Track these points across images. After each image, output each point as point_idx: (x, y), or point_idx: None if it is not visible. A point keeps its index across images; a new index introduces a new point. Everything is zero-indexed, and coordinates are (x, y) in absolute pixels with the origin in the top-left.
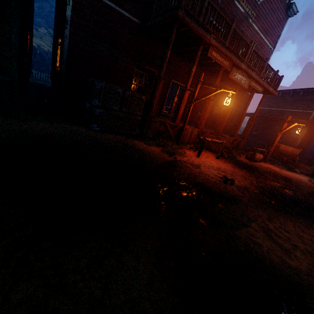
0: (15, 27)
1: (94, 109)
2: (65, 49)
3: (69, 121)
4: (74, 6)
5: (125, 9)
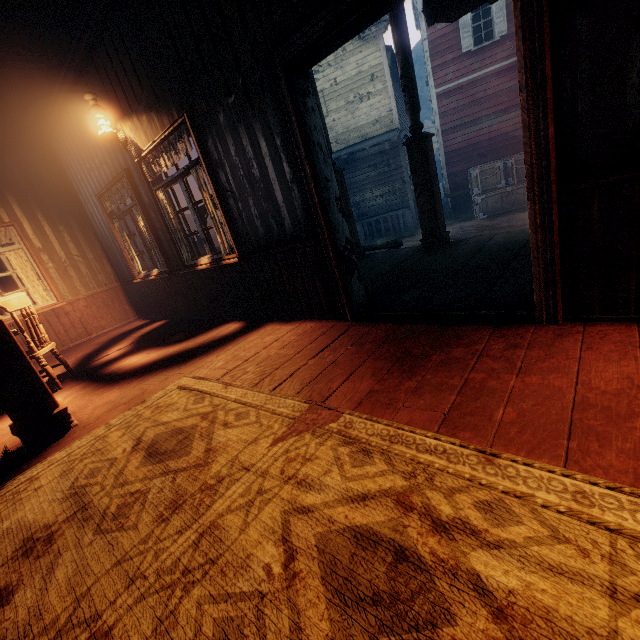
0: (406, 170)
1: (476, 199)
2: (441, 156)
3: (458, 222)
4: (440, 112)
5: (493, 62)
